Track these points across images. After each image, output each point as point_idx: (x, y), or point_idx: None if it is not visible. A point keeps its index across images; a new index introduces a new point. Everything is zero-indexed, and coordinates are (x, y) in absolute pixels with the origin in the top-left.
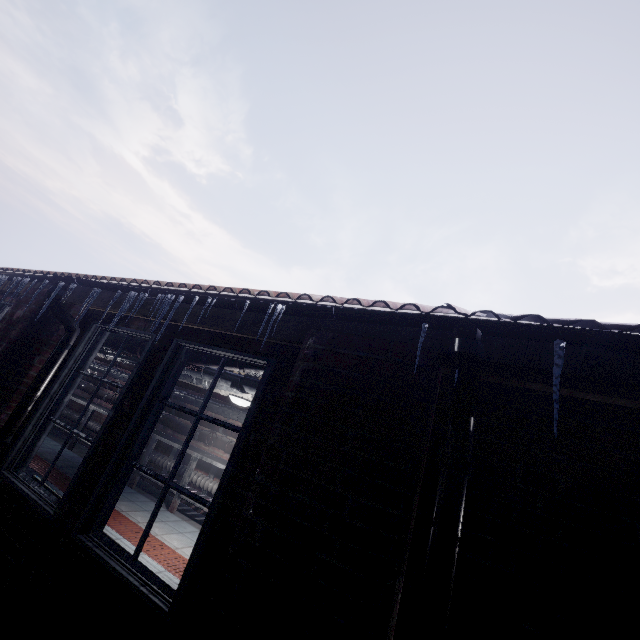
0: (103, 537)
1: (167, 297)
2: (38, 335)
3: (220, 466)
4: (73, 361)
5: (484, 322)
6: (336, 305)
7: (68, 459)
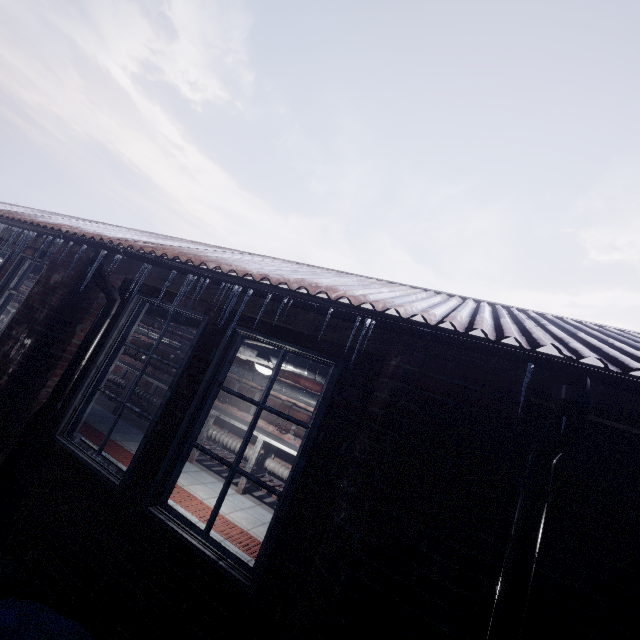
0: (172, 510)
1: (234, 288)
2: (79, 303)
3: (238, 425)
4: (117, 332)
5: (597, 373)
6: (421, 321)
7: None
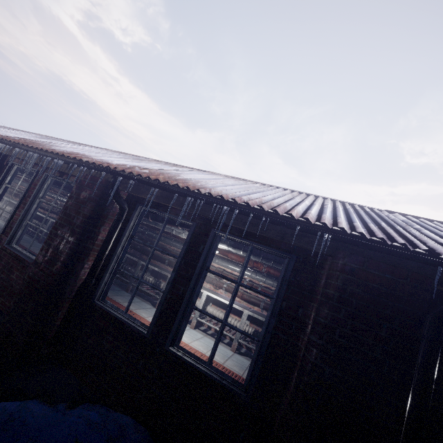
0: (183, 349)
1: (224, 208)
2: (102, 212)
3: None
4: (128, 231)
5: None
6: (357, 234)
7: None
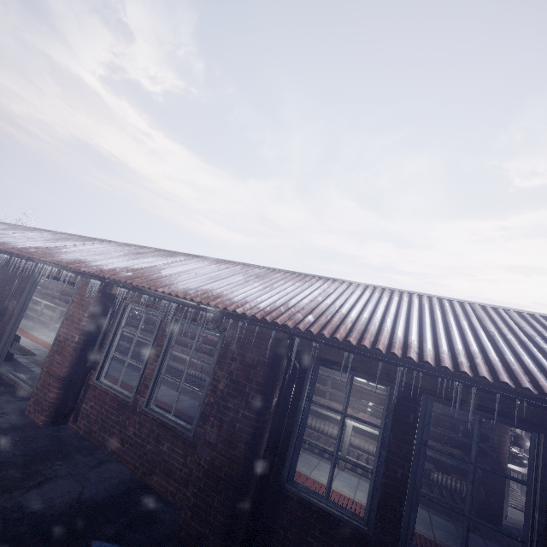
0: None
1: (455, 385)
2: (275, 376)
3: (326, 413)
4: (305, 394)
5: None
6: None
7: (189, 404)
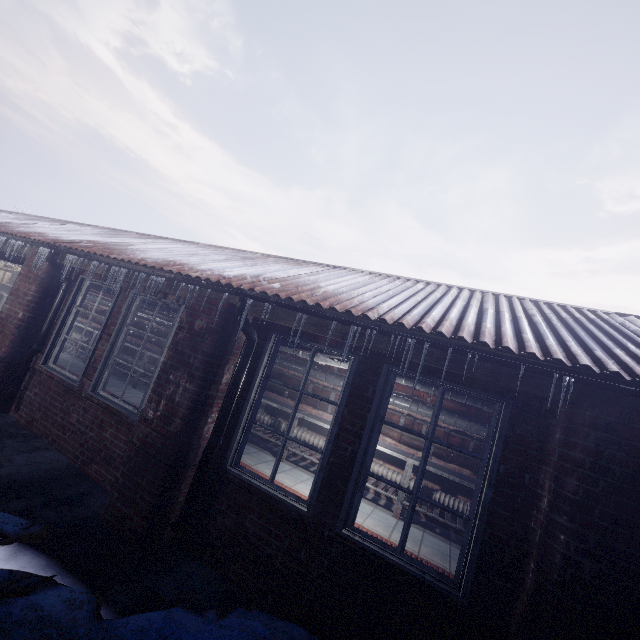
0: (361, 531)
1: (408, 341)
2: (226, 347)
3: (323, 425)
4: (261, 370)
5: None
6: (608, 372)
7: None
